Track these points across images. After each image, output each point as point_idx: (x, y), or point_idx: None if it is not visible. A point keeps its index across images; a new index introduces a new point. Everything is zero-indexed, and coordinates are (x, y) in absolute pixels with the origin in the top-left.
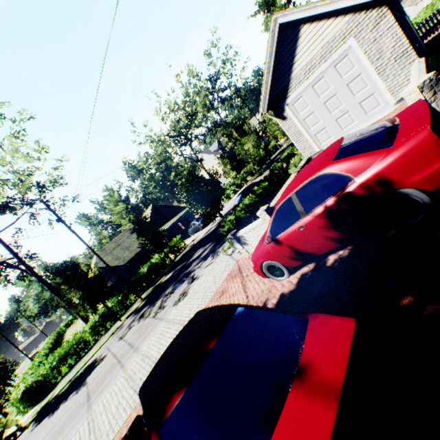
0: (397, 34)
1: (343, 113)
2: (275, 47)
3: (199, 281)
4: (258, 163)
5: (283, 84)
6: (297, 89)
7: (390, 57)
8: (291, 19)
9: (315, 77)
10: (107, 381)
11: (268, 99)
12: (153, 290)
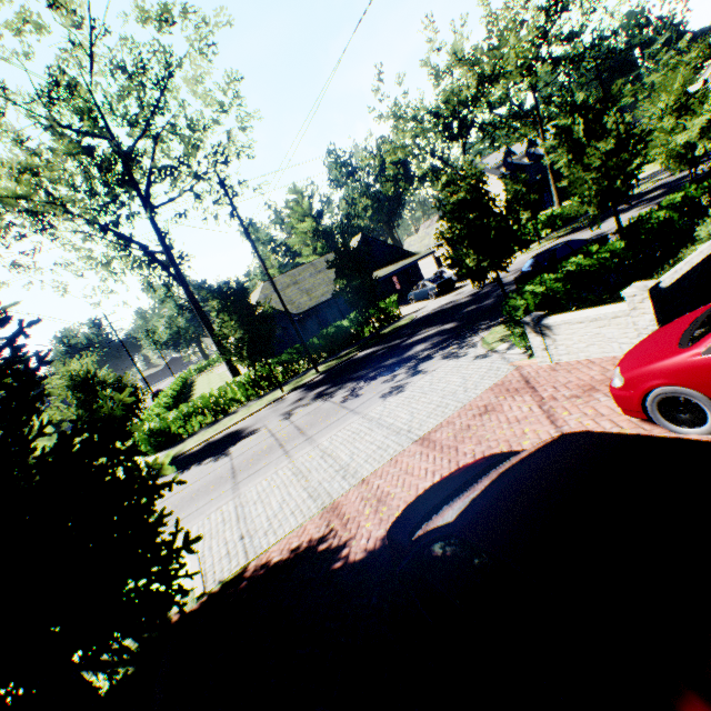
0: None
1: None
2: None
3: (430, 377)
4: (599, 204)
5: None
6: None
7: None
8: None
9: None
10: (262, 464)
11: None
12: (337, 366)
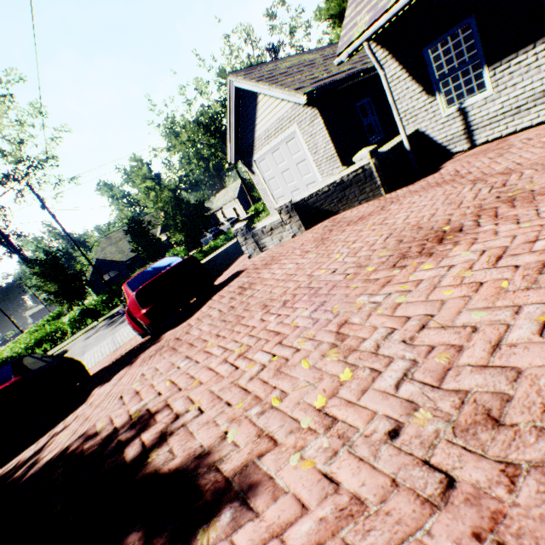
0: (326, 137)
1: (296, 188)
2: (235, 106)
3: None
4: None
5: (250, 141)
6: (260, 151)
7: (323, 155)
8: (243, 87)
9: (272, 146)
10: None
11: (235, 151)
12: None
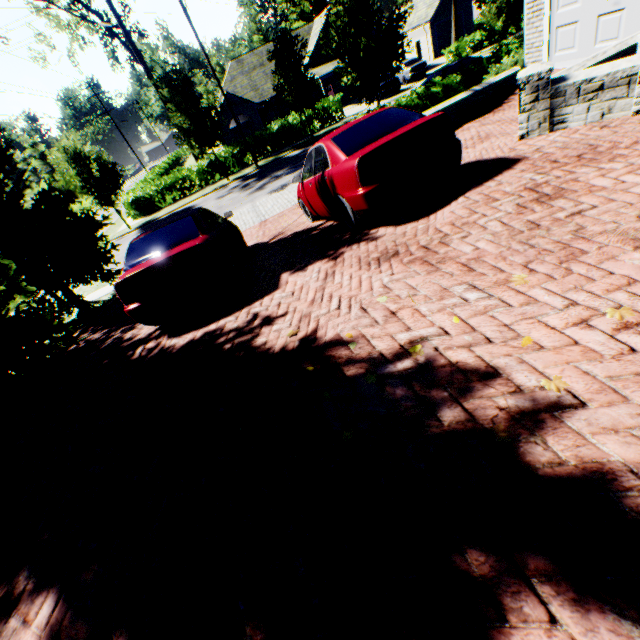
0: None
1: (616, 7)
2: None
3: None
4: (508, 16)
5: None
6: None
7: None
8: None
9: None
10: None
11: None
12: (272, 162)
